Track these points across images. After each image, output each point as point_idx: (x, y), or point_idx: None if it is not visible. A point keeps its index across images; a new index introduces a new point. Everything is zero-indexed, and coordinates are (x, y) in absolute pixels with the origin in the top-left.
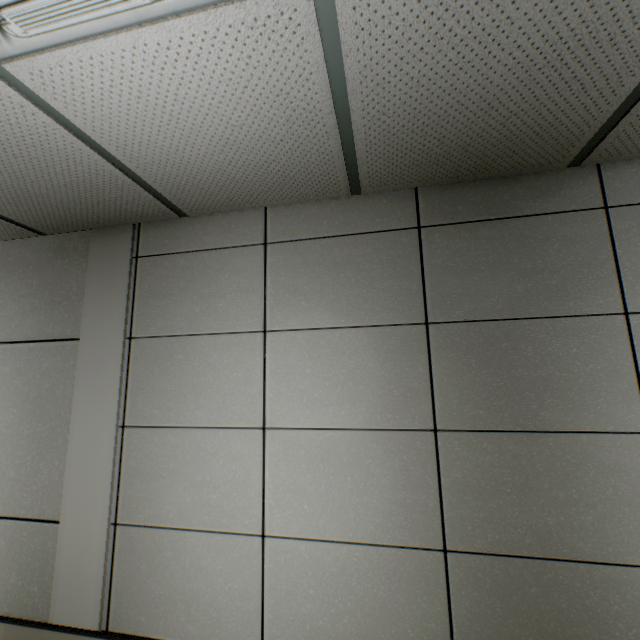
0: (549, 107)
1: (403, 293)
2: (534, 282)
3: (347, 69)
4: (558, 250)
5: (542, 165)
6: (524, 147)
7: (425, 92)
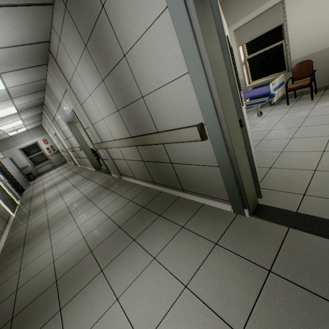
0: None
1: (78, 38)
2: (87, 10)
3: None
4: None
5: None
6: None
7: None
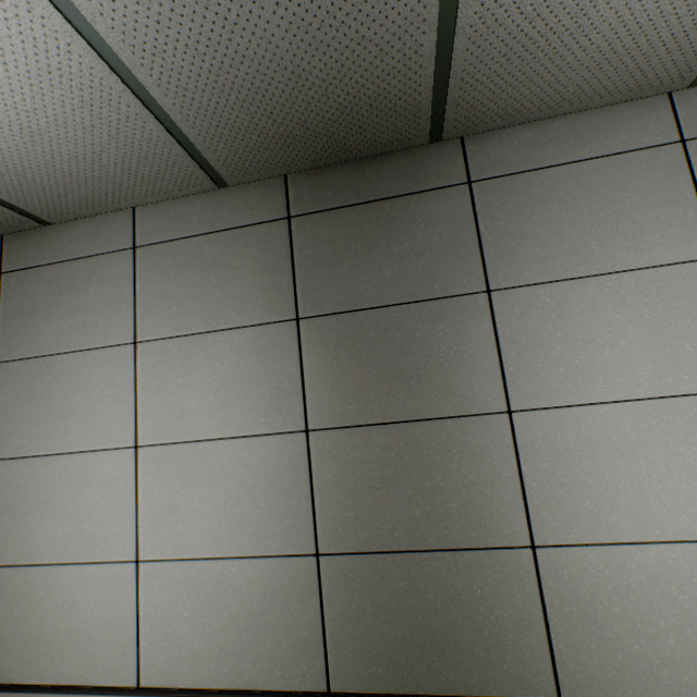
0: (361, 73)
1: (274, 289)
2: (402, 266)
3: (106, 37)
4: (424, 231)
5: (402, 141)
6: (368, 121)
7: (213, 61)
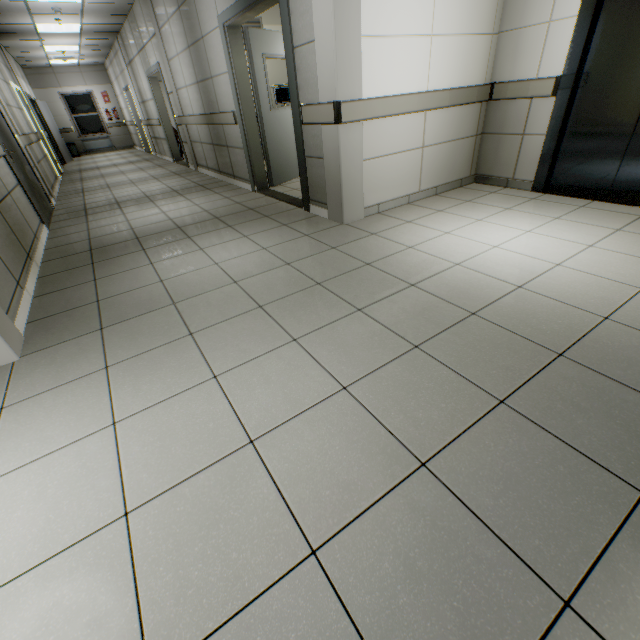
0: None
1: None
2: None
3: None
4: None
5: None
6: None
7: None
